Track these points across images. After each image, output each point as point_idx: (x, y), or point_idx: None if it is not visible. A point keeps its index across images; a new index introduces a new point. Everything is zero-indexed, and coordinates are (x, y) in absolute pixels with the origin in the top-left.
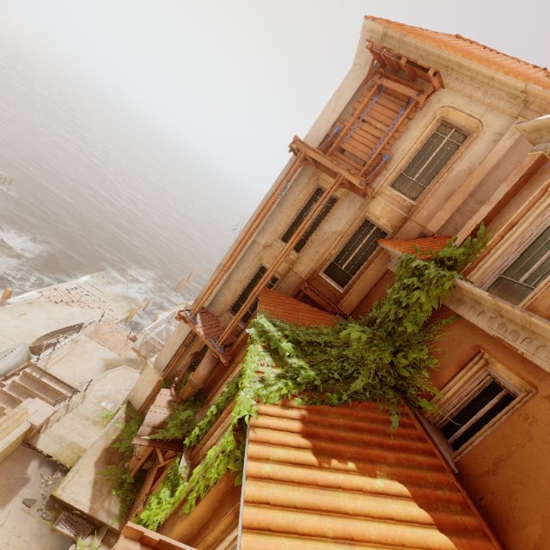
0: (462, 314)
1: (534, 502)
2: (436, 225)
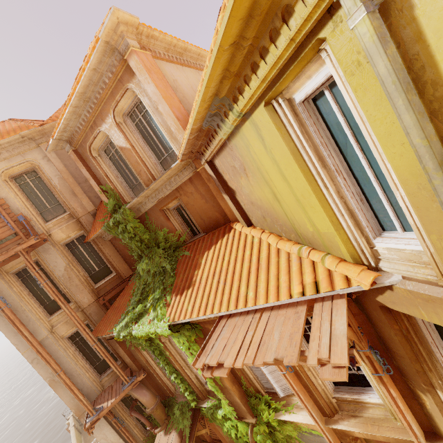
0: (145, 211)
1: (211, 211)
2: (90, 206)
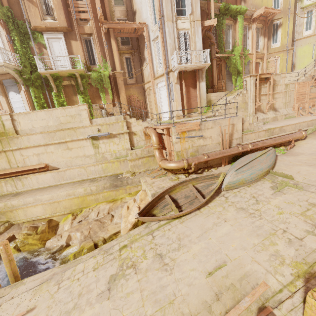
0: None
1: None
2: None
